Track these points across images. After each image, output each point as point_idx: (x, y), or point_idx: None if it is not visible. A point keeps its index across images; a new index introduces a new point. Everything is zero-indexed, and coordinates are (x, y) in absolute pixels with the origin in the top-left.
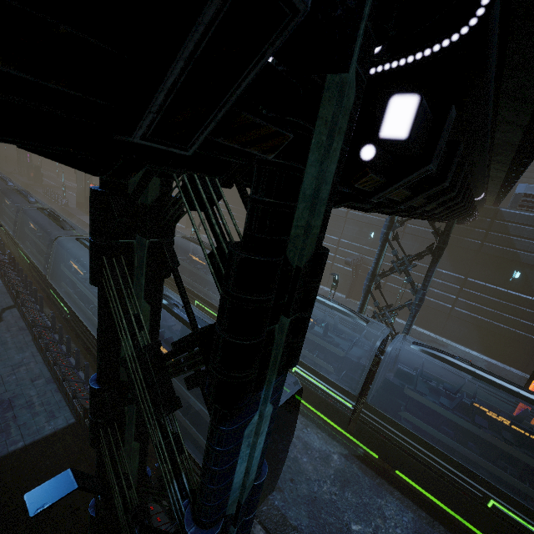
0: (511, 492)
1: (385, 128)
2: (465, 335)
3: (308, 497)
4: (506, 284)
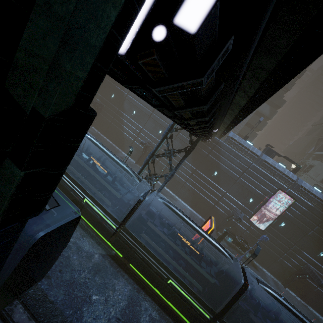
0: (179, 276)
1: (181, 14)
2: (186, 197)
3: (68, 281)
4: (210, 176)
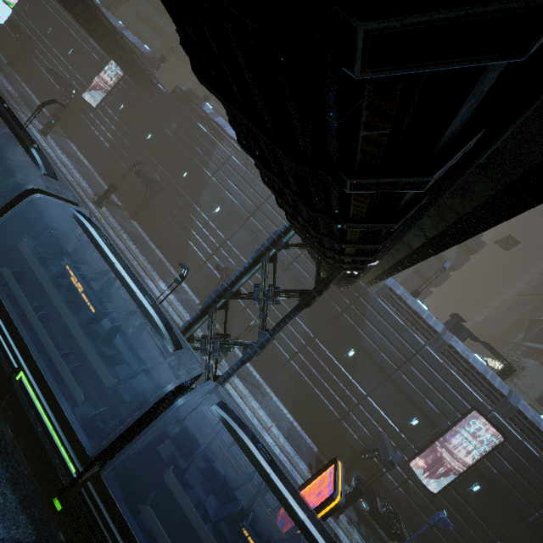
0: None
1: None
2: (286, 390)
3: None
4: (340, 357)
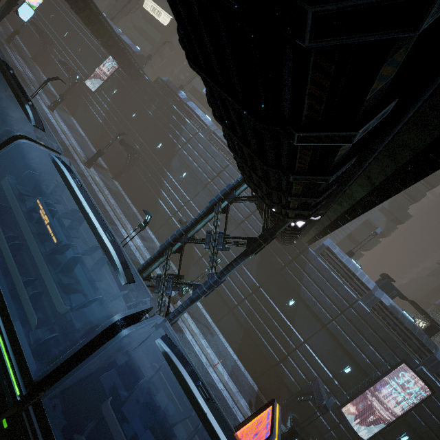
0: None
1: None
2: (232, 332)
3: None
4: (281, 306)
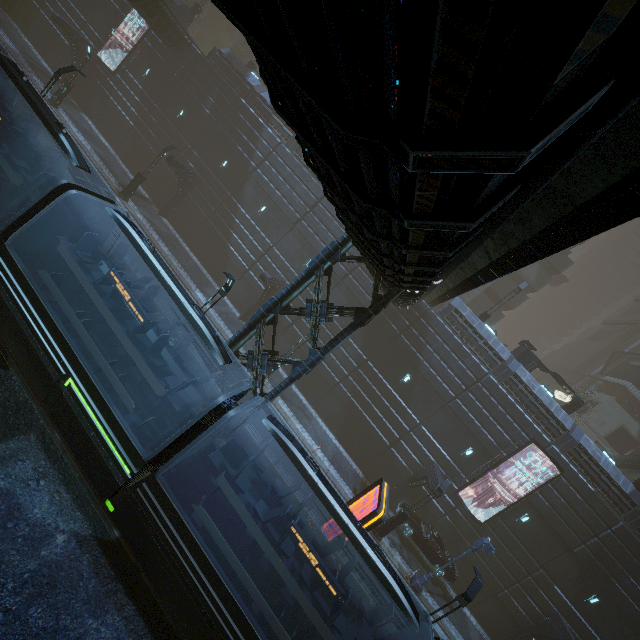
0: None
1: None
2: (333, 415)
3: None
4: (394, 382)
